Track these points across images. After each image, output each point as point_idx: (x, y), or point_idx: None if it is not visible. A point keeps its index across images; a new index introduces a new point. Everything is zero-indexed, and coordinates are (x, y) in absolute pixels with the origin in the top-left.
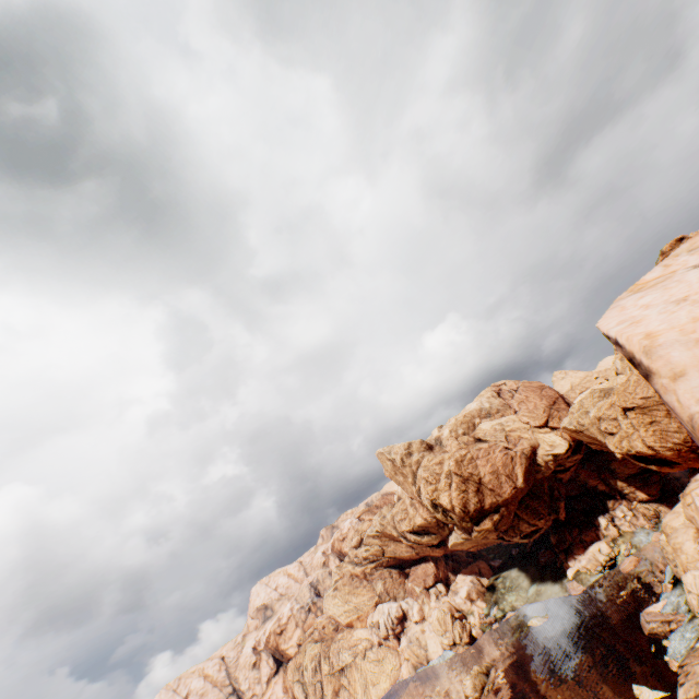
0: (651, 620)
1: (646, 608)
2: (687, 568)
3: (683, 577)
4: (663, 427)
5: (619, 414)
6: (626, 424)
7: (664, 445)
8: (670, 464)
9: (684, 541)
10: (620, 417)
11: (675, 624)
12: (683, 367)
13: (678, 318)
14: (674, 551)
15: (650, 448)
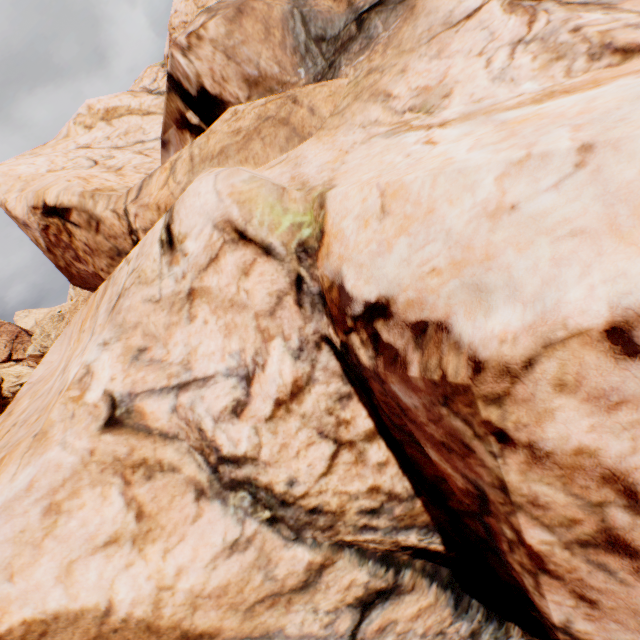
0: None
1: None
2: None
3: None
4: None
5: None
6: None
7: None
8: None
9: None
10: None
11: None
12: (1, 184)
13: (5, 169)
14: None
15: None
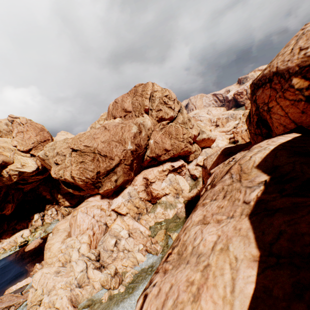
0: None
1: (10, 287)
2: (47, 262)
3: (36, 274)
4: (87, 167)
5: (69, 153)
6: (69, 160)
7: (81, 177)
8: (80, 190)
9: (56, 242)
10: (68, 155)
11: (15, 307)
12: None
13: None
14: (46, 249)
15: (73, 178)
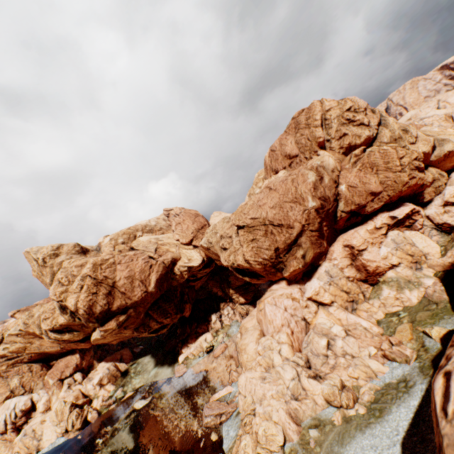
0: (209, 415)
1: (213, 395)
2: (246, 366)
3: (239, 378)
4: (260, 244)
5: (234, 232)
6: (237, 241)
7: (257, 259)
8: (258, 277)
9: (249, 342)
10: (234, 235)
11: (226, 416)
12: None
13: None
14: (241, 351)
15: (247, 261)
